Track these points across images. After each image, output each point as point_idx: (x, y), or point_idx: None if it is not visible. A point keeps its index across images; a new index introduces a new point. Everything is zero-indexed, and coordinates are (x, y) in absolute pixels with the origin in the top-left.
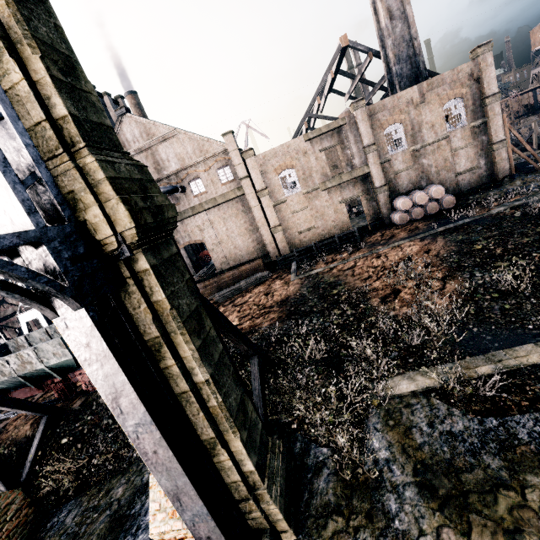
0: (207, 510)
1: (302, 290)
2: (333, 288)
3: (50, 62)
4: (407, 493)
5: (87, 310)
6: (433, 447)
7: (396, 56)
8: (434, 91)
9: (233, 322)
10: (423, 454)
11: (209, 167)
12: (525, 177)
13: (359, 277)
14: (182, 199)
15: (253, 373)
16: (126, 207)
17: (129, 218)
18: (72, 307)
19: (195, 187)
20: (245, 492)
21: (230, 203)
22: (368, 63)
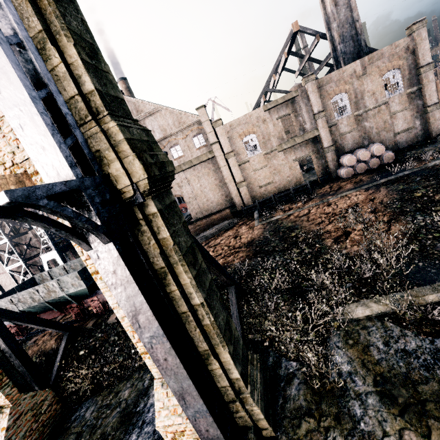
0: (206, 407)
1: (265, 234)
2: (291, 231)
3: (80, 48)
4: (370, 400)
5: (114, 244)
6: (390, 362)
7: (340, 36)
8: (375, 64)
9: None
10: (382, 368)
11: (186, 135)
12: None
13: (313, 222)
14: None
15: (231, 300)
16: (140, 162)
17: (143, 170)
18: (103, 241)
19: (175, 152)
20: (232, 395)
21: (203, 164)
22: (315, 44)
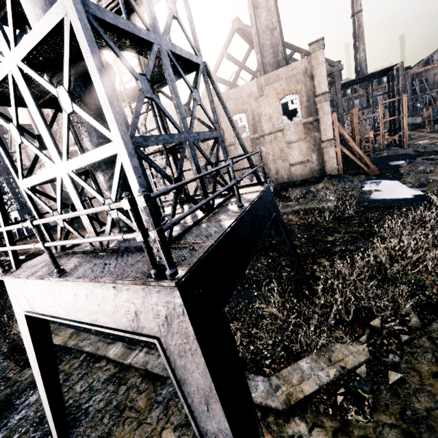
0: None
1: None
2: None
3: None
4: None
5: None
6: None
7: (257, 45)
8: (272, 86)
9: None
10: None
11: None
12: (328, 182)
13: None
14: None
15: None
16: None
17: None
18: None
19: None
20: None
21: None
22: None
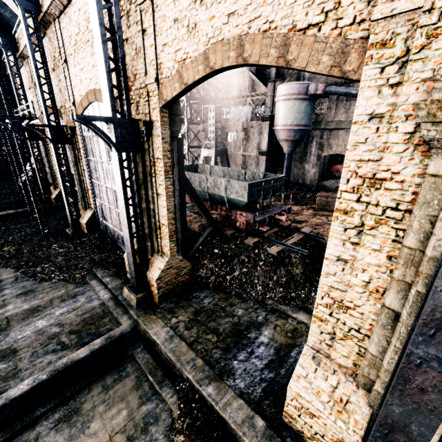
0: None
1: None
2: None
3: None
4: None
5: None
6: None
7: None
8: None
9: None
10: None
11: None
12: None
13: None
14: None
15: None
16: None
17: None
18: None
19: None
20: None
21: None
22: None
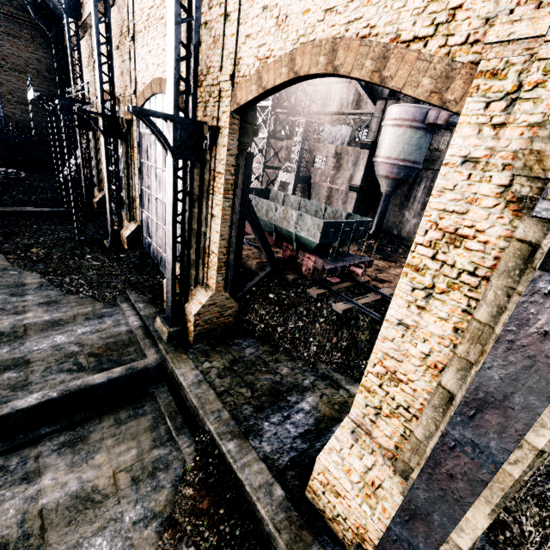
0: None
1: None
2: None
3: None
4: None
5: None
6: None
7: None
8: None
9: None
10: None
11: None
12: None
13: None
14: None
15: None
16: None
17: None
18: None
19: None
20: None
21: None
22: None
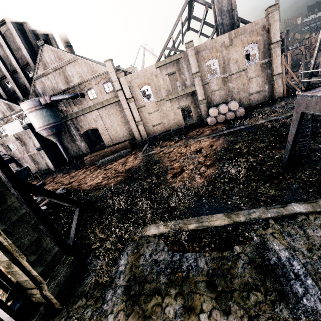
0: None
1: (140, 164)
2: (155, 164)
3: None
4: (119, 290)
5: None
6: (144, 267)
7: (219, 10)
8: (239, 37)
9: (98, 180)
10: (138, 271)
11: (98, 82)
12: (287, 100)
13: (170, 159)
14: (83, 101)
15: (75, 217)
16: None
17: None
18: None
19: (90, 94)
20: (33, 285)
21: (112, 105)
22: (206, 13)
